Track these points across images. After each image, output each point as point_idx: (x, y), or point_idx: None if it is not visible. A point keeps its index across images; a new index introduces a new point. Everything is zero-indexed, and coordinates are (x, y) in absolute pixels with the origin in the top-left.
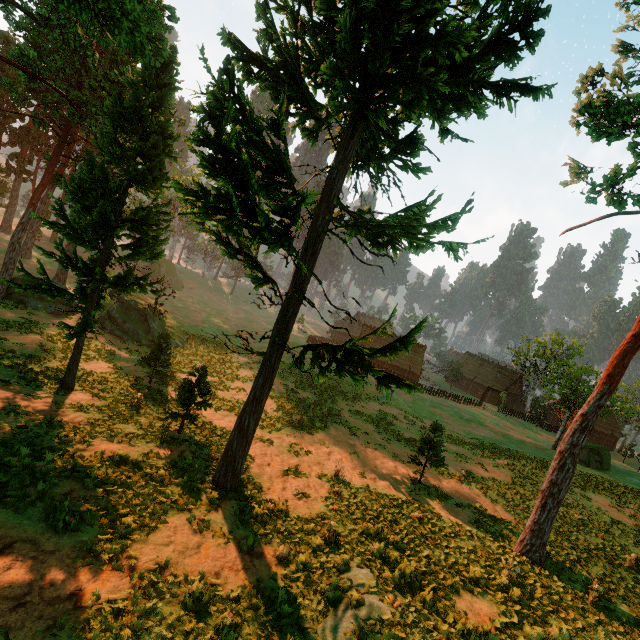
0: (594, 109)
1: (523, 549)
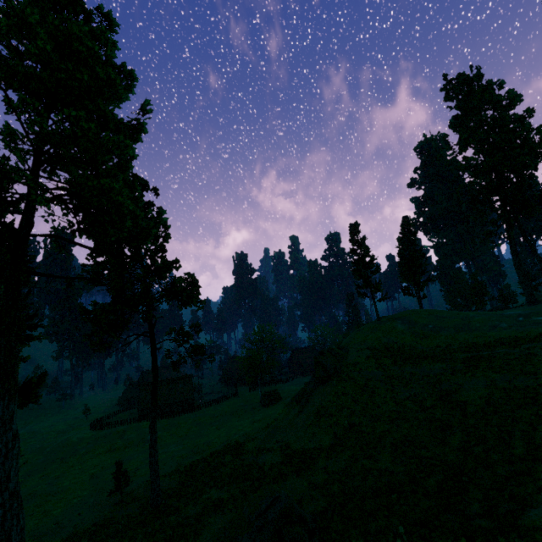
0: (87, 313)
1: (151, 504)
